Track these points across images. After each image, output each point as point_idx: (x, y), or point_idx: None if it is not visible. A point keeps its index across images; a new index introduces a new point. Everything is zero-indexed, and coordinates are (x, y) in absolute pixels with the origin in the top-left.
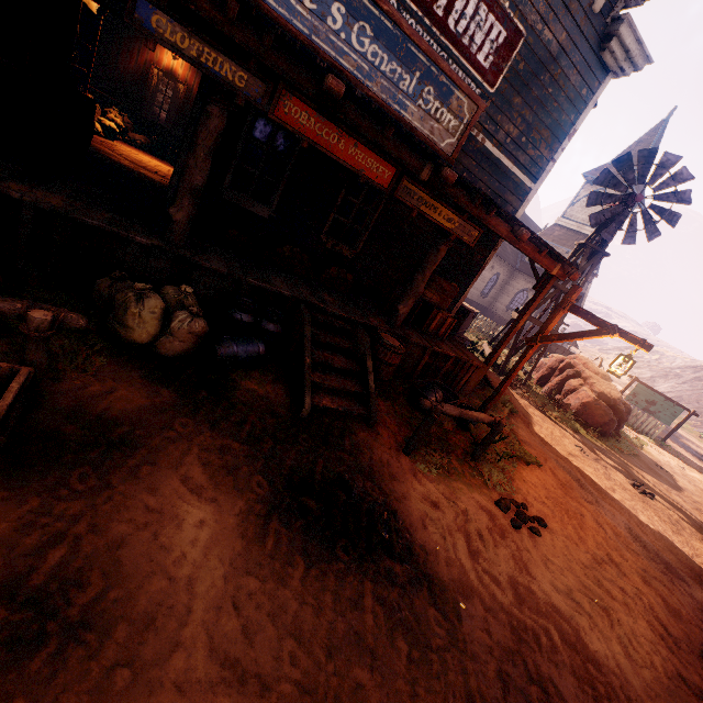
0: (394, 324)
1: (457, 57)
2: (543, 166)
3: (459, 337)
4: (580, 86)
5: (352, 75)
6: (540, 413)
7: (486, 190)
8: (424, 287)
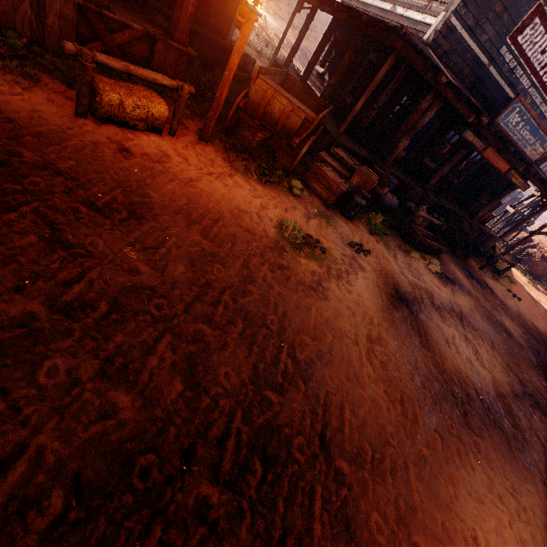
0: (474, 219)
1: (546, 101)
2: None
3: None
4: None
5: (514, 141)
6: None
7: None
8: (485, 200)
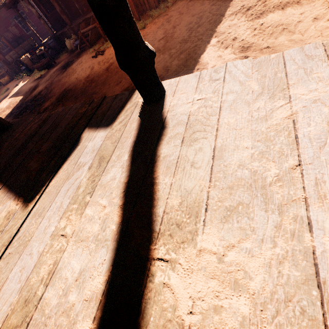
0: None
1: None
2: None
3: None
4: None
5: None
6: None
7: None
8: None
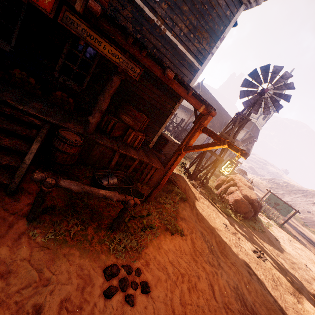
0: (87, 130)
1: None
2: (205, 55)
3: (166, 156)
4: (225, 8)
5: None
6: (208, 203)
7: (170, 64)
8: (125, 115)
